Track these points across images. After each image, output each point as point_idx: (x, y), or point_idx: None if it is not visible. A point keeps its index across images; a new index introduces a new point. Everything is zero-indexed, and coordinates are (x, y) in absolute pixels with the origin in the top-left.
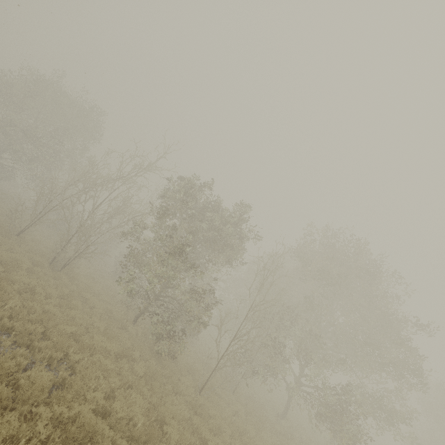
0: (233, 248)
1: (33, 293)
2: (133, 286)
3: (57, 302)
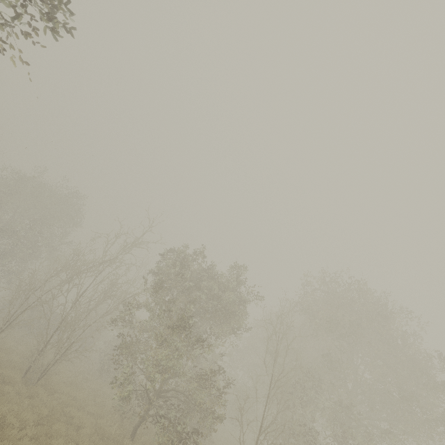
0: (236, 315)
1: (1, 427)
2: (130, 387)
3: (34, 432)
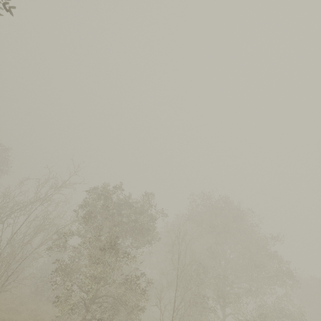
0: (148, 230)
1: None
2: (71, 301)
3: None
